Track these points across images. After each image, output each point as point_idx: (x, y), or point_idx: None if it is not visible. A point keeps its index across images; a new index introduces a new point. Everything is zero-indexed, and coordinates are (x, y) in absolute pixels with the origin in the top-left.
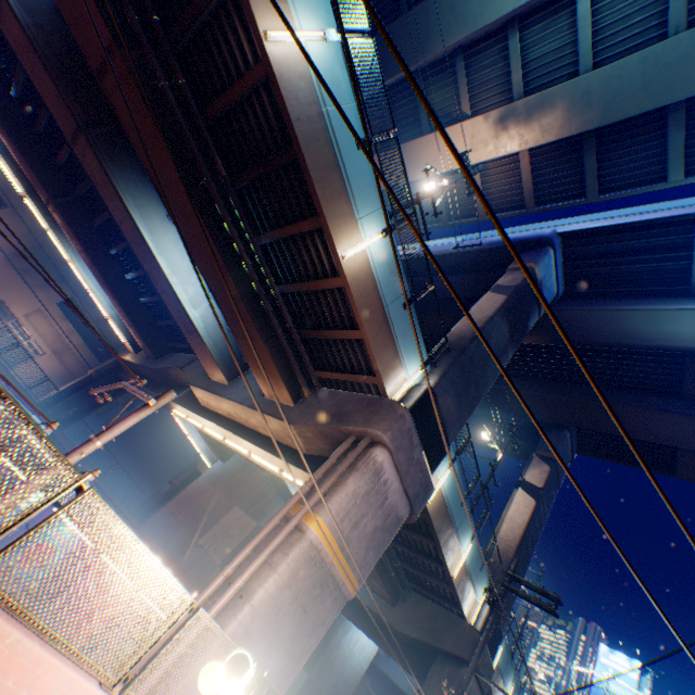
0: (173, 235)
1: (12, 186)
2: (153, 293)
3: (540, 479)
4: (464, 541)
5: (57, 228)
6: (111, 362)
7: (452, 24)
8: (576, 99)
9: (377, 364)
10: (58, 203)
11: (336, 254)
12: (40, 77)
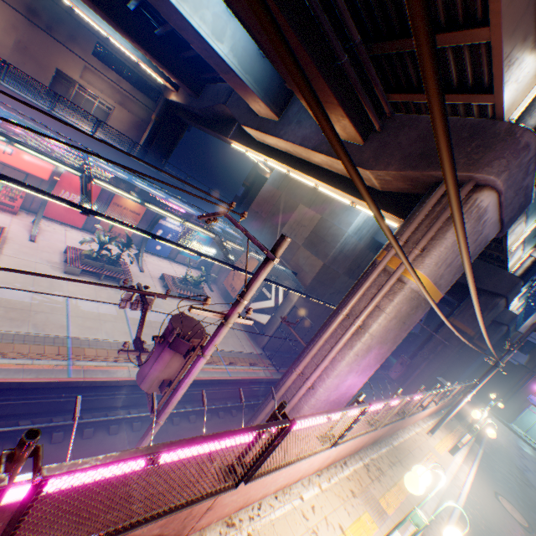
0: None
1: None
2: (162, 21)
3: None
4: (529, 224)
5: None
6: (162, 105)
7: None
8: None
9: (502, 78)
10: None
11: None
12: None
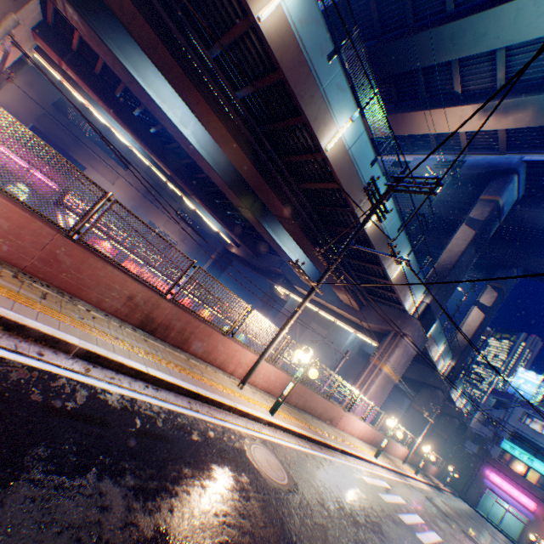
0: (287, 235)
1: (129, 150)
2: (253, 230)
3: (489, 302)
4: (439, 346)
5: (187, 196)
6: (221, 250)
7: (450, 48)
8: (542, 107)
9: (403, 304)
10: (199, 197)
11: (388, 277)
12: (224, 189)
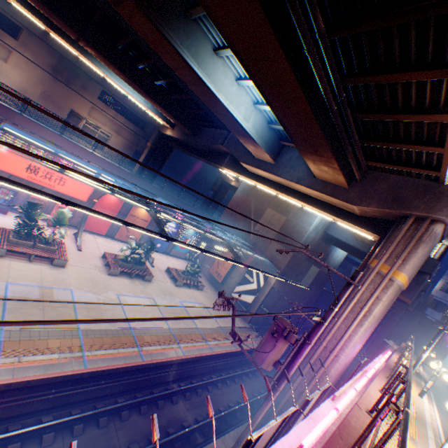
0: (220, 68)
1: (10, 6)
2: (180, 92)
3: None
4: None
5: (84, 53)
6: (156, 136)
7: None
8: None
9: (447, 167)
10: (86, 40)
11: None
12: None
